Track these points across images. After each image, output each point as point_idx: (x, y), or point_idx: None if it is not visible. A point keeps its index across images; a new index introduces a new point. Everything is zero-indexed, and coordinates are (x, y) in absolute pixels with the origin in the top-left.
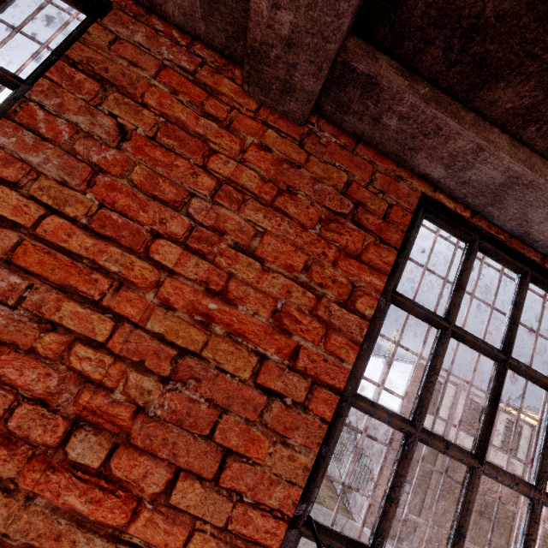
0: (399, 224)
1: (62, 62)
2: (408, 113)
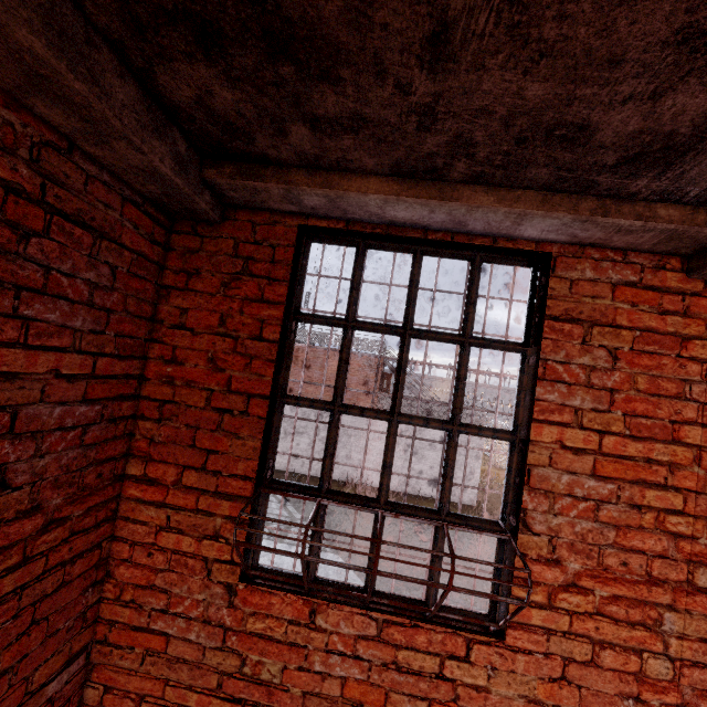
0: None
1: (547, 321)
2: None
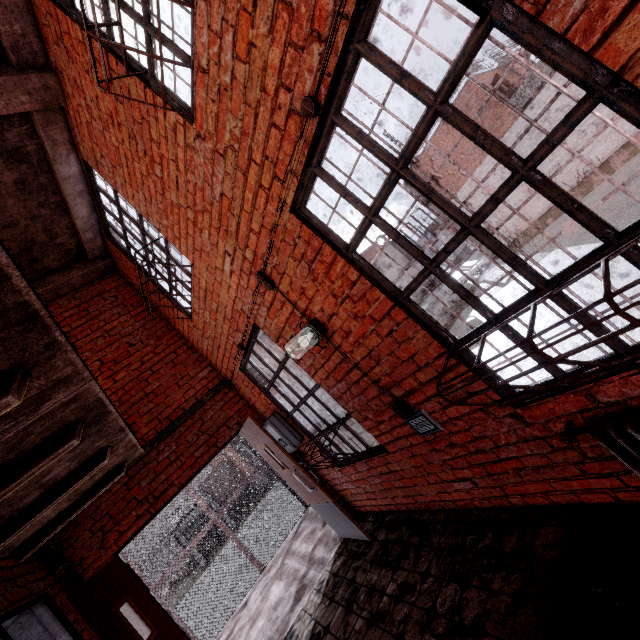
0: (48, 5)
1: (101, 175)
2: (7, 24)
